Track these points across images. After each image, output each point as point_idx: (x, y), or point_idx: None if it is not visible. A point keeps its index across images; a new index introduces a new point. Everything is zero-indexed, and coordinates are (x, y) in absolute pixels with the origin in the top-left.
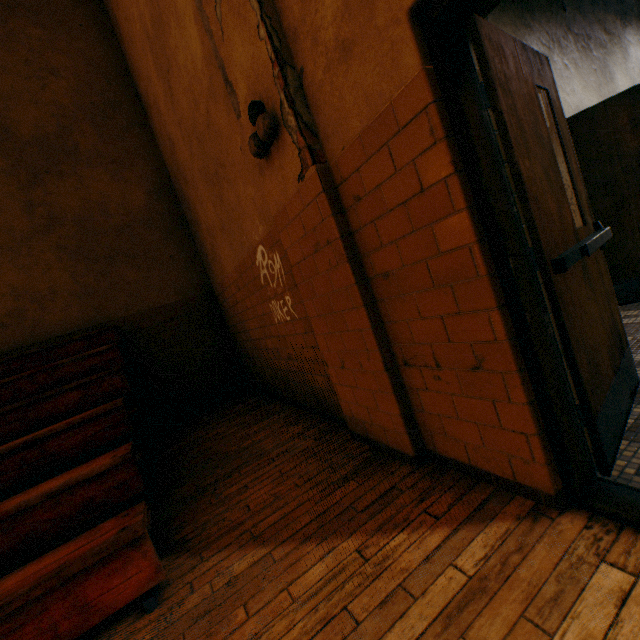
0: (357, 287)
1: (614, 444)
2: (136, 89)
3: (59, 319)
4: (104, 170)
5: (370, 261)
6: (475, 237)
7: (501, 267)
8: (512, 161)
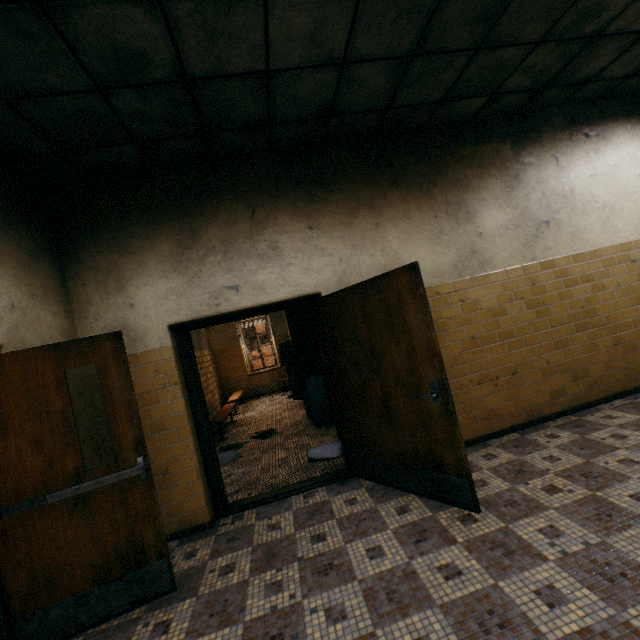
0: None
1: (52, 638)
2: None
3: None
4: None
5: None
6: None
7: None
8: None
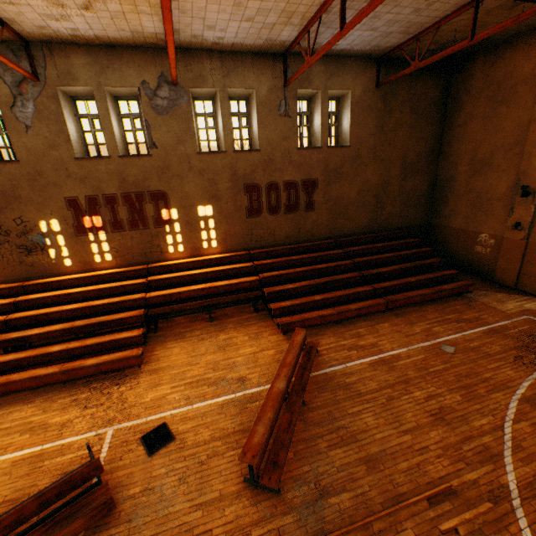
0: (520, 260)
1: None
2: (440, 145)
3: (393, 223)
4: (420, 176)
5: (526, 258)
6: None
7: None
8: None
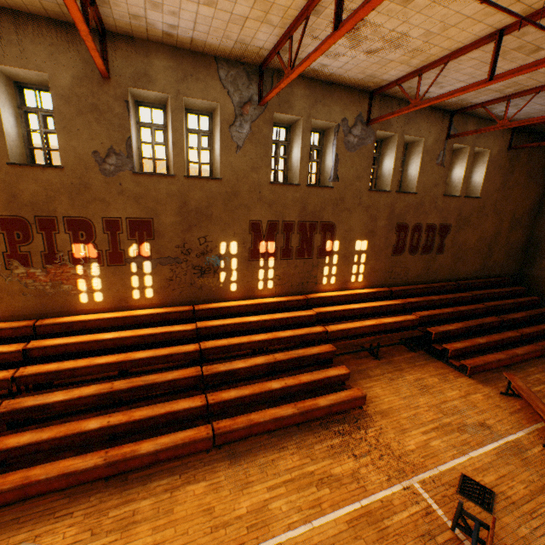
0: None
1: None
2: (539, 205)
3: (495, 270)
4: (521, 230)
5: None
6: None
7: None
8: None
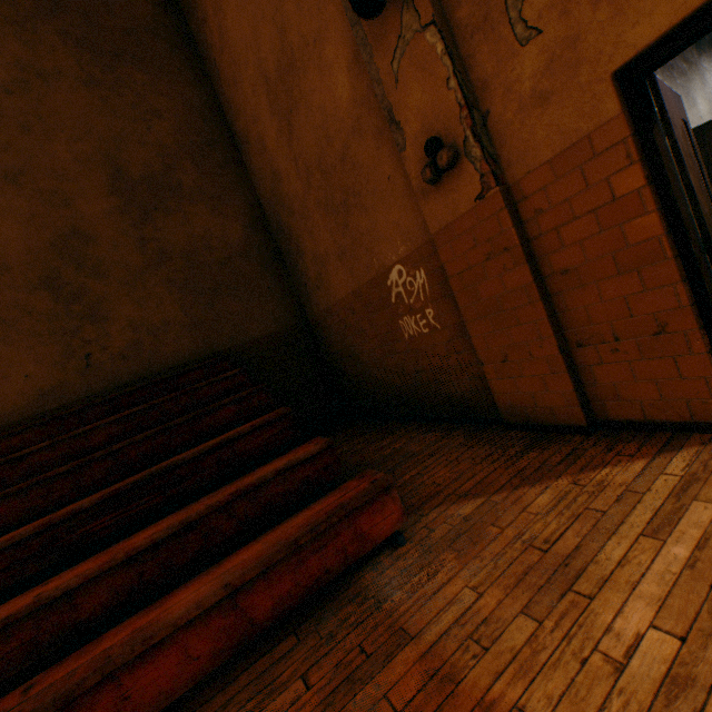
0: (535, 284)
1: None
2: (229, 127)
3: (172, 350)
4: (205, 206)
5: (547, 262)
6: (663, 230)
7: (683, 251)
8: (684, 175)
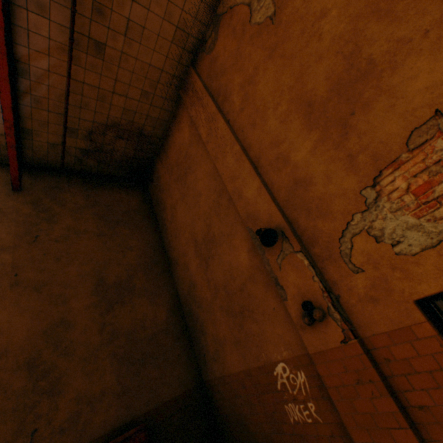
0: (401, 413)
1: None
2: (166, 253)
3: (101, 419)
4: (146, 298)
5: (403, 395)
6: None
7: None
8: None
